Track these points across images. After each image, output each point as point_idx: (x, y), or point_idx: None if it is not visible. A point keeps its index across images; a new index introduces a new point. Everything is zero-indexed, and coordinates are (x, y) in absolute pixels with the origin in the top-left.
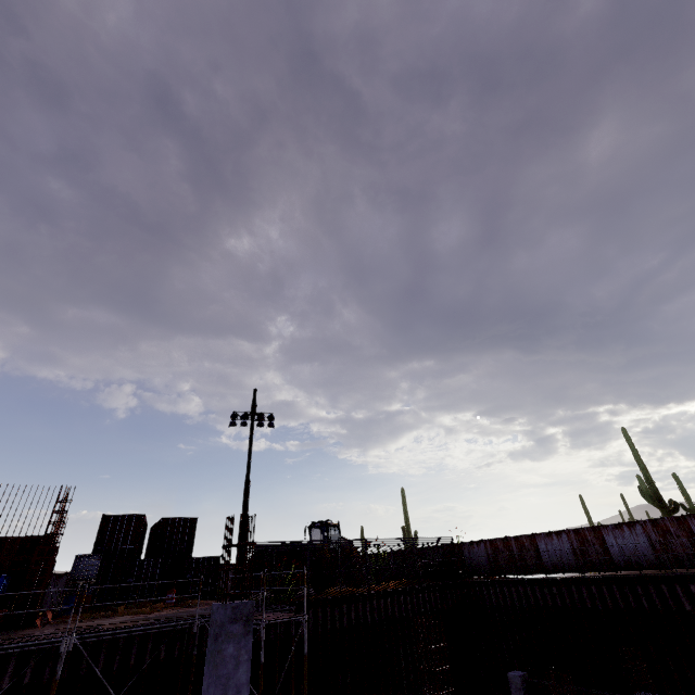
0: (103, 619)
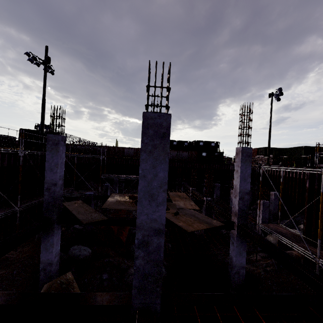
0: None
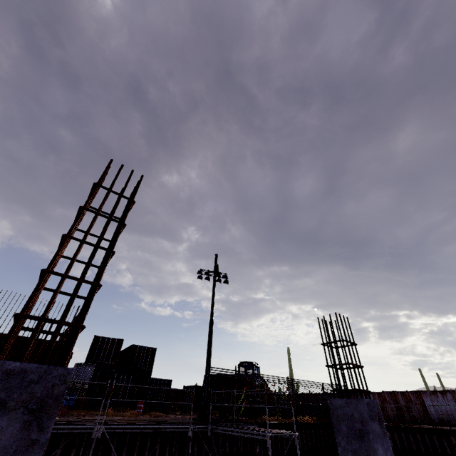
0: (101, 416)
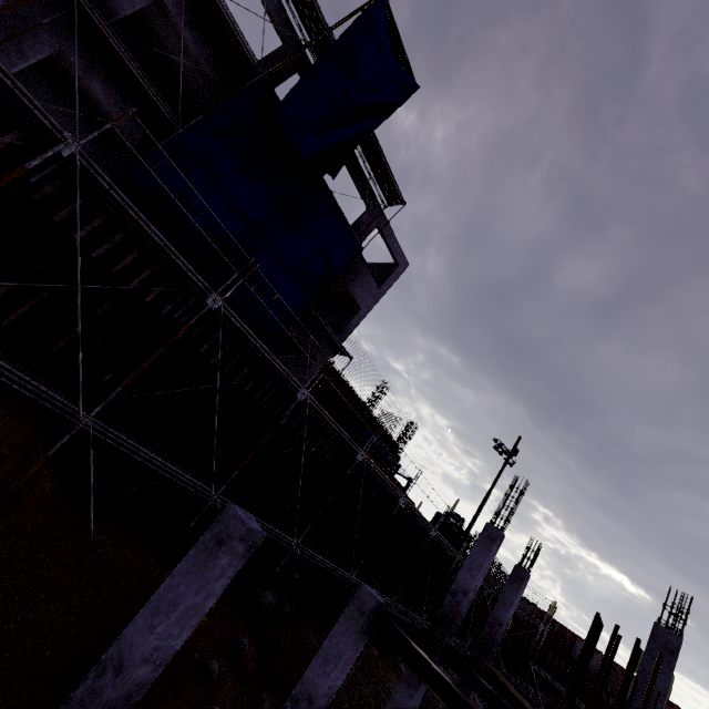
0: None
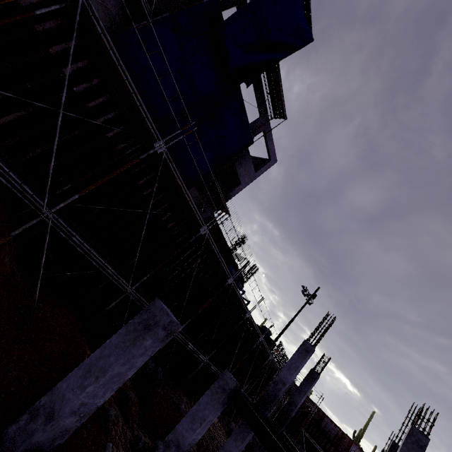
0: None
